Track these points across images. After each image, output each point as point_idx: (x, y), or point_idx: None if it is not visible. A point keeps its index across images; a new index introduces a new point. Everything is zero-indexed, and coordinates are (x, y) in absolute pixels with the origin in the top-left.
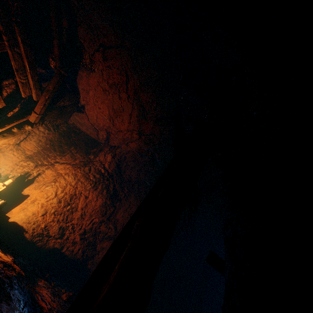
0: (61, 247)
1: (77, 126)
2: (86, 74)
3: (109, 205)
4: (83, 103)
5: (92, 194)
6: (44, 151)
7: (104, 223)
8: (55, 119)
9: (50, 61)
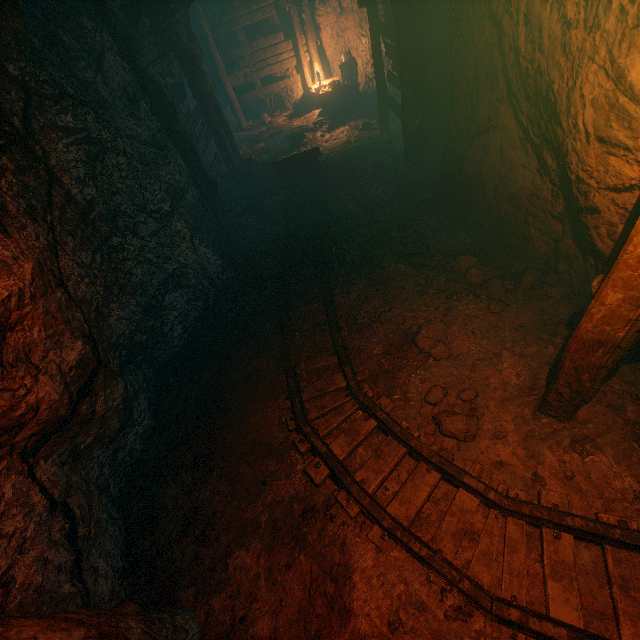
0: None
1: None
2: None
3: None
4: None
5: None
6: None
7: None
8: None
9: None
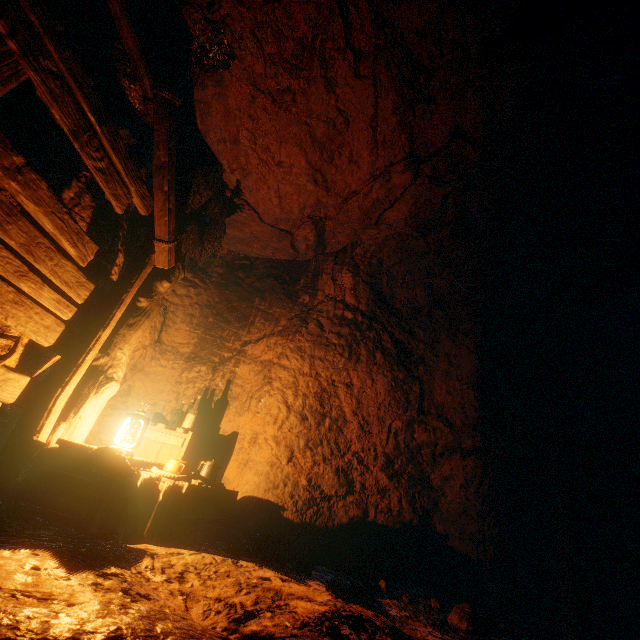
0: (363, 510)
1: (239, 254)
2: (214, 86)
3: (405, 380)
4: (234, 182)
5: (356, 374)
6: (209, 333)
7: (417, 425)
8: (201, 246)
9: (127, 90)
